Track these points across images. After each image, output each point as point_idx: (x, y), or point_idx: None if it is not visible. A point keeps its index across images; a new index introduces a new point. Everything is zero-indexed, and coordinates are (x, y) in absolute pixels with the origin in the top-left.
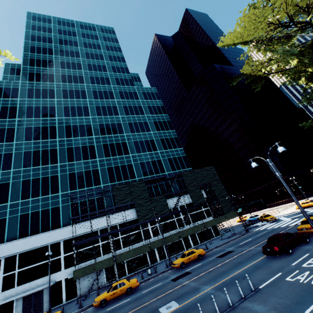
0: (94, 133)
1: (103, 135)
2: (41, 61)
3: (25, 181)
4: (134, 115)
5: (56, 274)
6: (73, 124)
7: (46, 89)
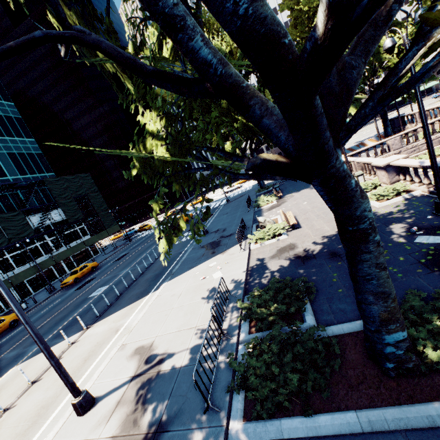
0: None
1: None
2: None
3: None
4: None
5: None
6: None
7: None
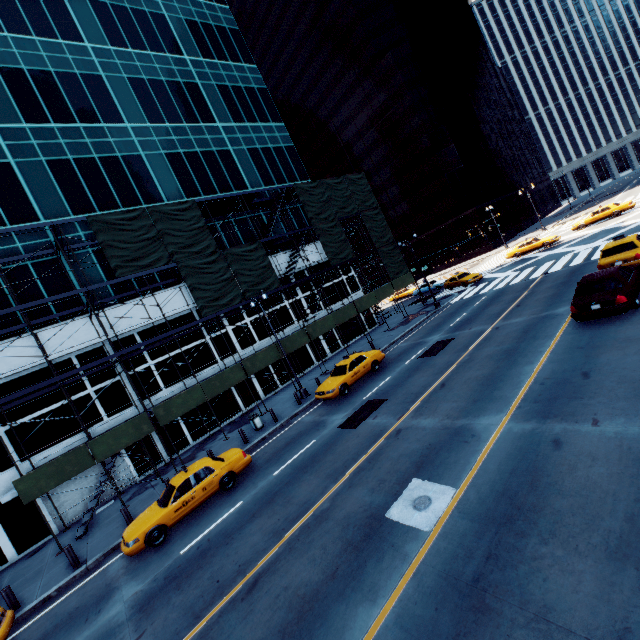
0: None
1: None
2: None
3: None
4: None
5: None
6: None
7: None
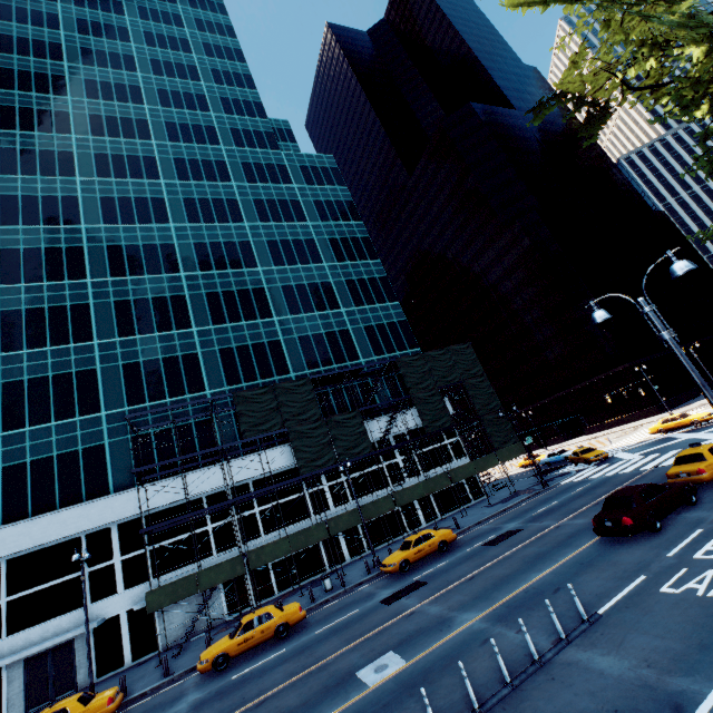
0: (182, 265)
1: (206, 271)
2: (31, 76)
3: (9, 386)
4: (282, 223)
5: (105, 601)
6: (128, 243)
7: (50, 152)
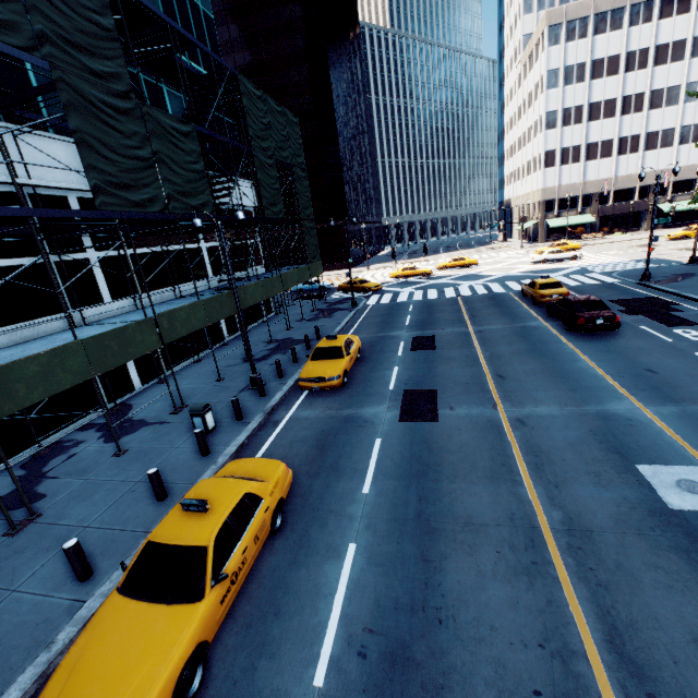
0: None
1: None
2: None
3: None
4: None
5: None
6: None
7: None
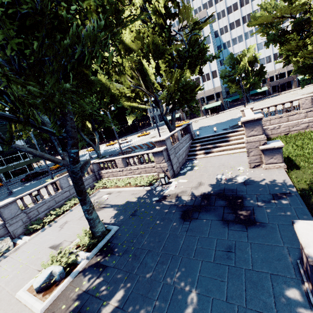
0: None
1: None
2: None
3: None
4: None
5: None
6: None
7: None
